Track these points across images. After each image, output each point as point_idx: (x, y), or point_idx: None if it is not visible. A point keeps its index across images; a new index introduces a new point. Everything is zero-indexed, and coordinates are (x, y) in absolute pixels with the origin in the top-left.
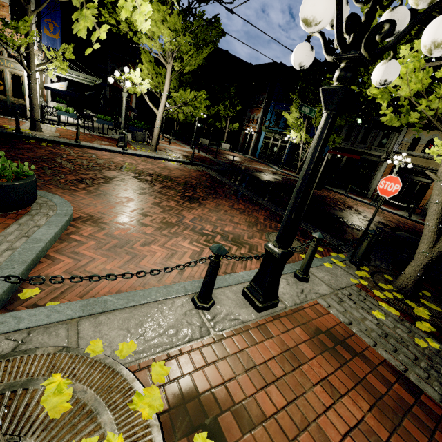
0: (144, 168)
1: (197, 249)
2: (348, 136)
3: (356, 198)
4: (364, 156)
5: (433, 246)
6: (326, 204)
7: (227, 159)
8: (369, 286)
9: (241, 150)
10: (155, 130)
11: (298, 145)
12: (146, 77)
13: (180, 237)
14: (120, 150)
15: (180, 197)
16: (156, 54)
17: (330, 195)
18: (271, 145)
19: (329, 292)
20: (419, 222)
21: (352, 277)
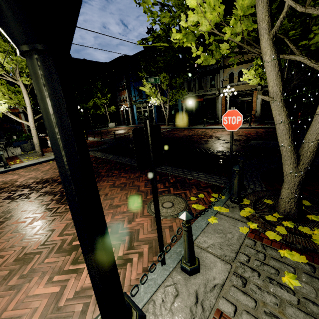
0: (24, 180)
1: (57, 289)
2: (189, 88)
3: (212, 127)
4: (205, 97)
5: (297, 165)
6: (194, 142)
7: (113, 135)
8: (260, 229)
9: (124, 123)
10: (34, 139)
11: (161, 105)
12: (2, 98)
13: (36, 276)
14: (1, 171)
15: (56, 200)
16: (2, 77)
17: (195, 132)
18: (143, 112)
19: (226, 273)
20: (258, 127)
21: (240, 224)
